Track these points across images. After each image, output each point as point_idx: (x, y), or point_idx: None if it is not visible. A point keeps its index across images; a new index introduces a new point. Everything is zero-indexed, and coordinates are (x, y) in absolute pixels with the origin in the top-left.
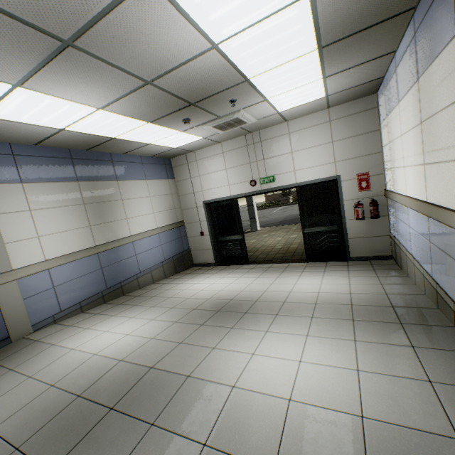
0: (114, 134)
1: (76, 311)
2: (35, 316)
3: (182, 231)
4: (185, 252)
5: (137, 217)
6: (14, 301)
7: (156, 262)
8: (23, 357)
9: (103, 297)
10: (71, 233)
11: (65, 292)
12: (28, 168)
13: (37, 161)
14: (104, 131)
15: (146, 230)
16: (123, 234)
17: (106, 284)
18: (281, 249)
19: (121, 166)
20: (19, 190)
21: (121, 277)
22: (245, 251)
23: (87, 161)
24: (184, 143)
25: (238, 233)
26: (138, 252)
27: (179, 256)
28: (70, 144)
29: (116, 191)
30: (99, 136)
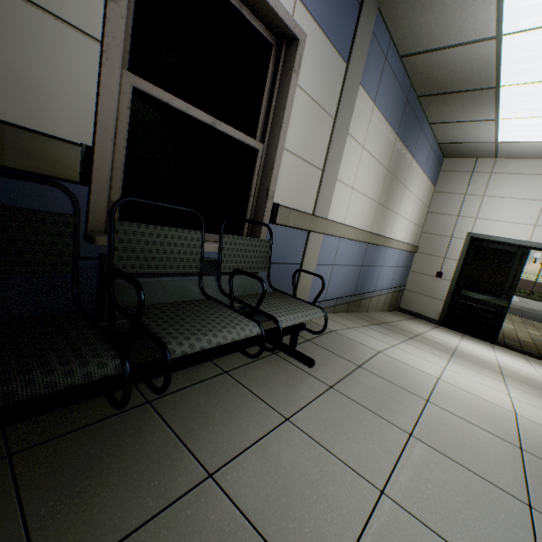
0: (519, 78)
1: (331, 307)
2: (311, 292)
3: (410, 259)
4: (401, 288)
5: (400, 217)
6: (311, 261)
7: (384, 286)
8: (349, 350)
9: (348, 304)
10: (367, 202)
11: (334, 277)
12: (383, 87)
13: (391, 82)
14: (526, 65)
15: (397, 239)
16: (386, 232)
17: (354, 288)
18: (540, 346)
19: (421, 139)
20: (368, 113)
21: (364, 287)
22: (499, 325)
23: (410, 111)
24: (525, 139)
25: (501, 297)
26: (383, 263)
27: (397, 290)
28: (431, 75)
29: (406, 171)
30: (492, 75)
